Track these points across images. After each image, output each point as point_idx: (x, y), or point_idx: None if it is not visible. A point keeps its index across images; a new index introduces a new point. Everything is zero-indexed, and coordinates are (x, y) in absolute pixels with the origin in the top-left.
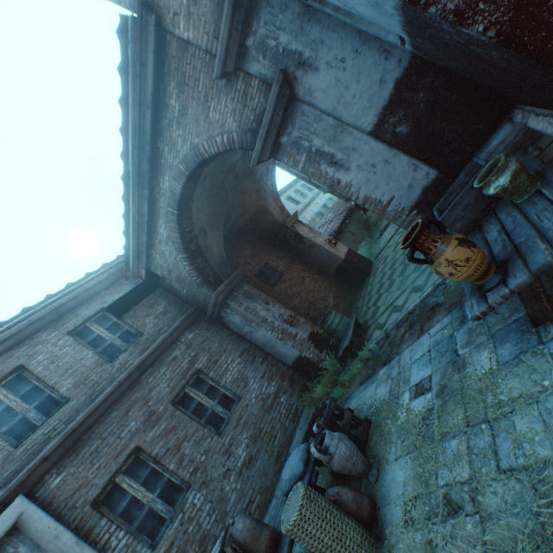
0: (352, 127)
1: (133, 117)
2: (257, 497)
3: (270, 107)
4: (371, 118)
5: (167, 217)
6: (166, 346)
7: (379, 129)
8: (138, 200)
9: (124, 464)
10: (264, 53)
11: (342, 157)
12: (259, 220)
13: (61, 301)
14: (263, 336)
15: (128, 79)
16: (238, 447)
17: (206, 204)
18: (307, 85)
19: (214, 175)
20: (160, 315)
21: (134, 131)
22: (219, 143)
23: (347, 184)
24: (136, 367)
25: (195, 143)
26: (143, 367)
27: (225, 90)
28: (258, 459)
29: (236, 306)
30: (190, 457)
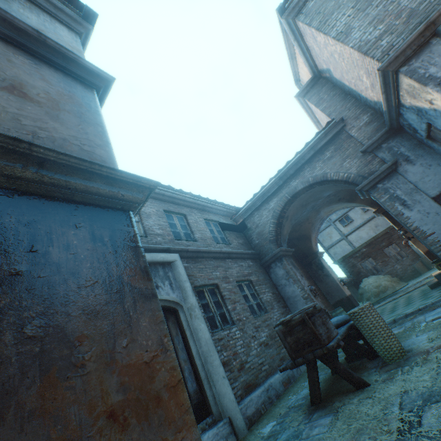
0: (423, 192)
1: (305, 151)
2: (266, 365)
3: (382, 169)
4: (435, 192)
5: (281, 198)
6: (240, 257)
7: (438, 198)
8: (274, 184)
9: (210, 285)
10: (389, 151)
11: (410, 203)
12: (301, 241)
13: (207, 205)
14: (291, 291)
15: (315, 138)
16: (262, 332)
17: (297, 206)
18: (405, 169)
19: (312, 195)
20: (240, 243)
21: (300, 156)
22: (340, 175)
23: (407, 217)
24: (228, 252)
25: (326, 171)
26: (229, 255)
27: (359, 157)
28: (271, 348)
29: (286, 263)
30: (238, 311)
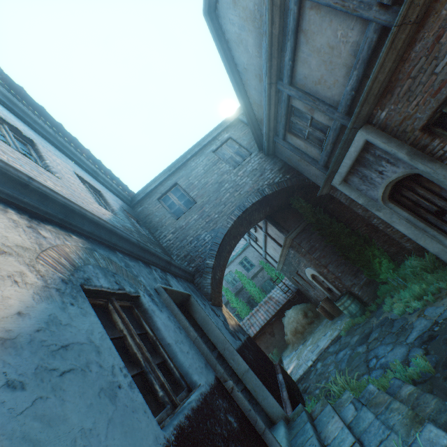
0: None
1: None
2: None
3: None
4: None
5: None
6: None
7: None
8: None
9: None
10: None
11: None
12: None
13: None
14: None
15: None
16: None
17: None
18: None
19: None
20: None
21: None
22: None
23: None
24: None
25: None
26: None
27: None
28: None
29: None
30: None
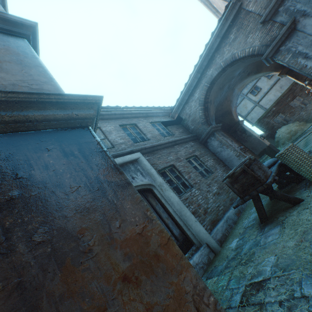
0: None
1: (212, 41)
2: (221, 206)
3: (282, 32)
4: None
5: (202, 88)
6: (183, 141)
7: None
8: (194, 78)
9: (168, 167)
10: (286, 12)
11: (311, 54)
12: (225, 117)
13: (149, 111)
14: (227, 154)
15: (218, 25)
16: (213, 186)
17: (216, 91)
18: (303, 24)
19: (225, 77)
20: (180, 132)
21: (209, 47)
22: (246, 52)
23: (310, 67)
24: (174, 141)
25: (234, 52)
26: (176, 143)
27: (260, 29)
28: (222, 195)
29: (218, 135)
30: (193, 178)
